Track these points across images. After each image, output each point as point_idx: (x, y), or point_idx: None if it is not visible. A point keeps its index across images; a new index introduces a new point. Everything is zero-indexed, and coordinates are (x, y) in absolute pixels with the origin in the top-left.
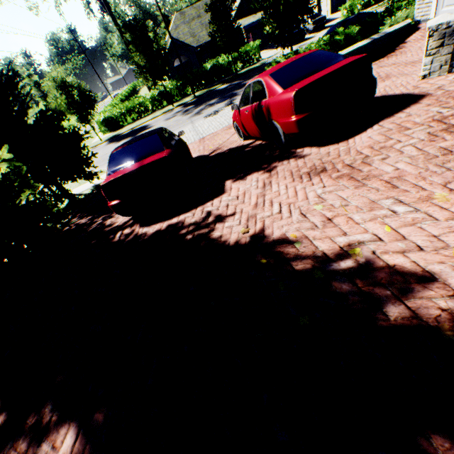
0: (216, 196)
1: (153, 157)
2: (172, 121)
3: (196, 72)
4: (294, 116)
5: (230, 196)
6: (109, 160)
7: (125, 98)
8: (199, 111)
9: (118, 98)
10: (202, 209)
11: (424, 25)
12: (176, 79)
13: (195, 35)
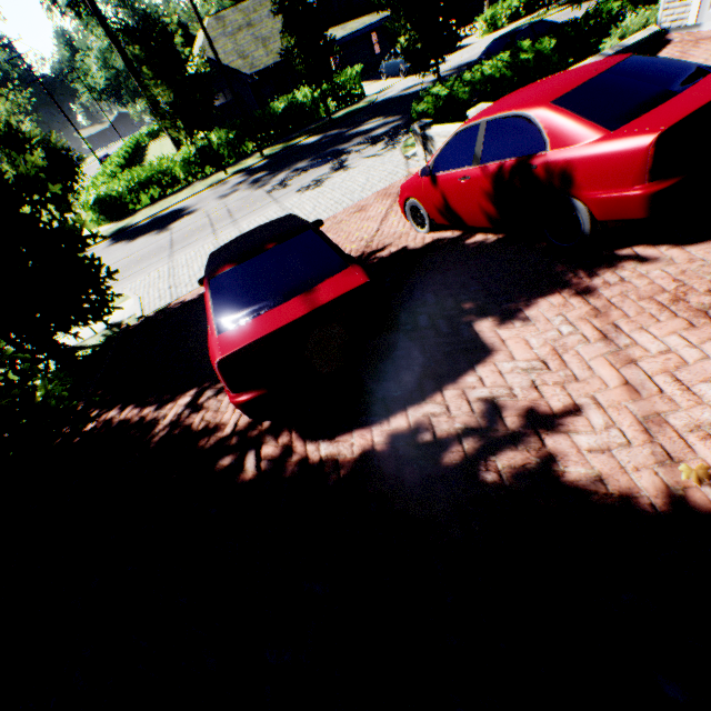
0: (475, 358)
1: (333, 285)
2: (234, 200)
3: (261, 116)
4: (645, 185)
5: (518, 361)
6: (210, 294)
7: (125, 161)
8: (283, 181)
9: (113, 161)
10: (462, 394)
11: (677, 36)
12: (227, 128)
13: (246, 55)
